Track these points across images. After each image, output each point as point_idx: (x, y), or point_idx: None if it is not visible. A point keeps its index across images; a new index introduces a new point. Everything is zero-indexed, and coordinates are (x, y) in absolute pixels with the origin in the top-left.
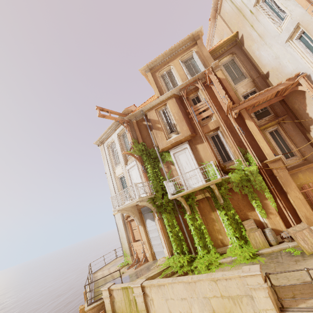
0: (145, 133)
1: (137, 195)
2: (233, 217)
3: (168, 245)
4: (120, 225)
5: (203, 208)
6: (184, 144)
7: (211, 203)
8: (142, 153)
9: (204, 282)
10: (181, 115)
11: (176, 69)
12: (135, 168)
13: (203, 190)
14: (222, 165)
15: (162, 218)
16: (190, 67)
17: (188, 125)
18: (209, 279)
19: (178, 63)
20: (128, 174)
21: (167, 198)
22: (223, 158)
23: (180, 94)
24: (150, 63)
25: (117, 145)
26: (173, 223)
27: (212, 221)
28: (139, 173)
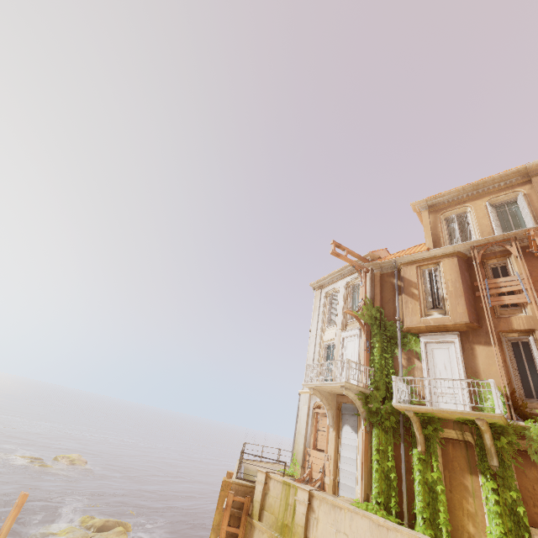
0: (389, 295)
1: (344, 376)
2: (511, 507)
3: (366, 482)
4: (303, 412)
5: (452, 457)
6: (450, 333)
7: (470, 456)
8: (374, 322)
9: (401, 537)
10: (460, 287)
11: (477, 214)
12: (355, 341)
13: (461, 425)
14: (519, 400)
15: (370, 434)
16: (505, 215)
17: (467, 306)
18: (411, 537)
19: (482, 206)
20: (341, 345)
21: (389, 406)
22: (526, 388)
23: (470, 254)
24: (432, 198)
25: (340, 297)
26: (386, 451)
27: (462, 489)
28: (358, 350)
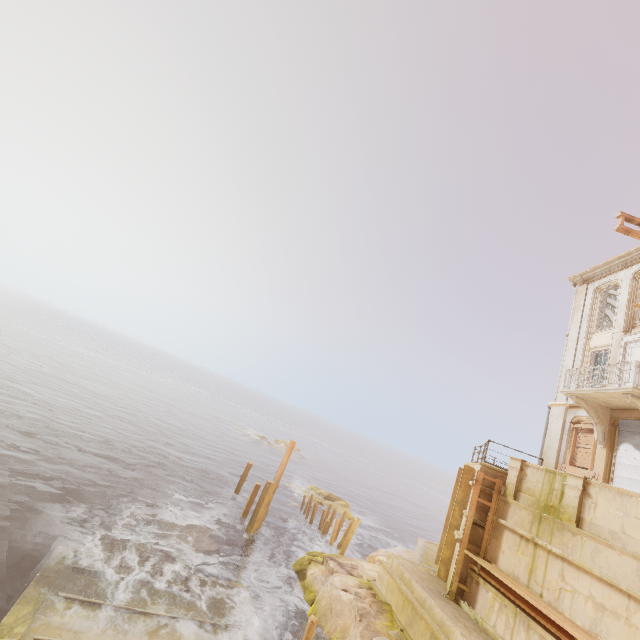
0: None
1: (631, 381)
2: None
3: None
4: (555, 426)
5: None
6: None
7: None
8: None
9: None
10: None
11: None
12: None
13: None
14: None
15: None
16: None
17: None
18: None
19: None
20: (621, 351)
21: None
22: None
23: None
24: None
25: (621, 292)
26: None
27: None
28: None
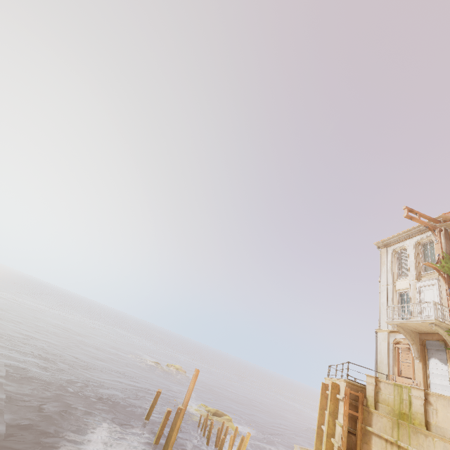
0: None
1: (433, 315)
2: None
3: None
4: (383, 346)
5: None
6: None
7: None
8: None
9: None
10: None
11: None
12: (433, 289)
13: None
14: None
15: None
16: None
17: None
18: None
19: None
20: (417, 292)
21: None
22: None
23: None
24: None
25: (410, 254)
26: None
27: None
28: (438, 296)
